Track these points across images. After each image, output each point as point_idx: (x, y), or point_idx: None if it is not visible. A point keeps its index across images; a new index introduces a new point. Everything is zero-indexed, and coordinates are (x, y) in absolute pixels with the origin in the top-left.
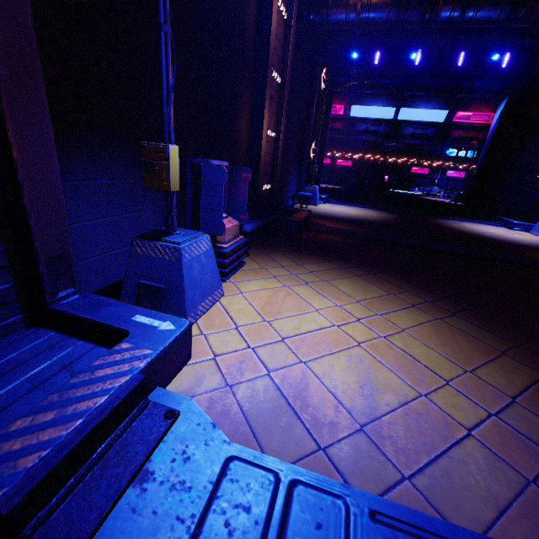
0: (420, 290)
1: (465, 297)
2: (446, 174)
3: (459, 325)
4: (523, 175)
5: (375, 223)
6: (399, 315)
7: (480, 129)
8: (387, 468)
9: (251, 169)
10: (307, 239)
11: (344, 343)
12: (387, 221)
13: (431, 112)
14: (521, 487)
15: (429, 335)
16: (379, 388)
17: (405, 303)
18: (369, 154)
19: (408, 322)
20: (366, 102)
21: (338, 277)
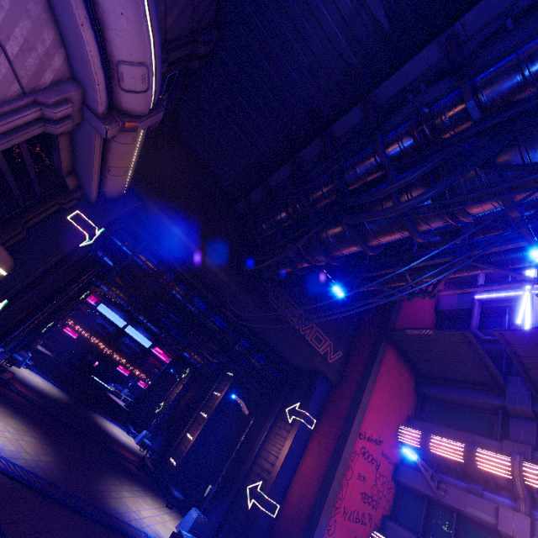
0: (43, 435)
1: (59, 443)
2: (139, 383)
3: (46, 447)
4: (158, 404)
5: (51, 399)
6: (27, 437)
7: (164, 363)
8: (1, 455)
9: (1, 338)
10: (2, 393)
11: (2, 435)
12: (60, 401)
13: (144, 338)
14: (29, 466)
15: (33, 445)
16: (7, 446)
17: (33, 435)
18: (96, 338)
19: (29, 440)
20: (112, 308)
21: (10, 417)
